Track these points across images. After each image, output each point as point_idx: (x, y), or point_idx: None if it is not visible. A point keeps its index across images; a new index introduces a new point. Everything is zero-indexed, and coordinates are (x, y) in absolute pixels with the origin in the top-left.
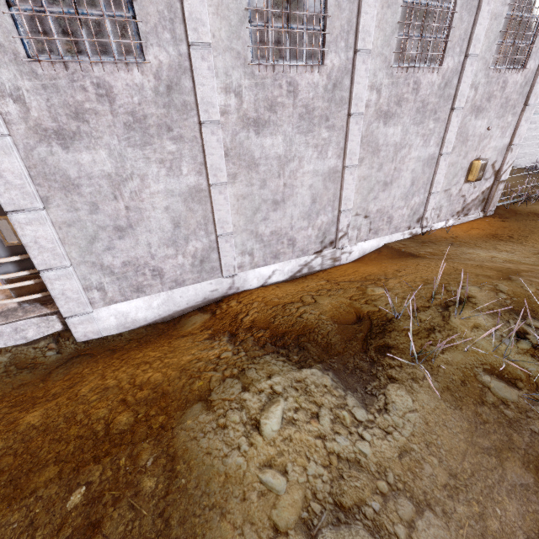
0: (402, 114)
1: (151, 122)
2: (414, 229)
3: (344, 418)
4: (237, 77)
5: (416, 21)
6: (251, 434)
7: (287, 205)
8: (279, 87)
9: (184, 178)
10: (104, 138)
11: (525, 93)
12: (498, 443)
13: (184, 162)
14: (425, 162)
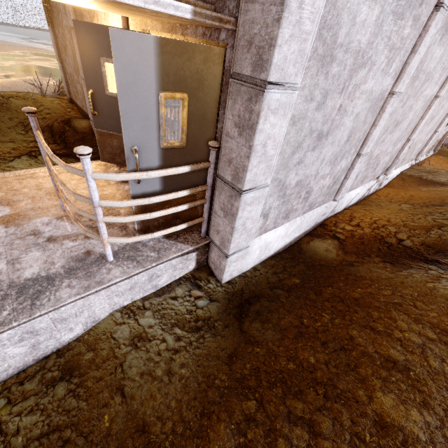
0: None
1: None
2: (412, 161)
3: None
4: None
5: None
6: None
7: (398, 128)
8: None
9: (385, 79)
10: None
11: None
12: None
13: (398, 55)
14: None
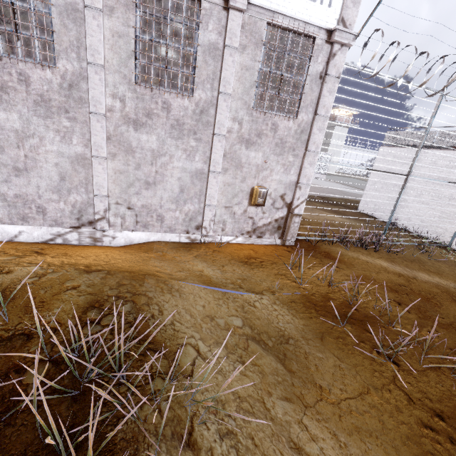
0: (155, 126)
1: None
2: (194, 235)
3: None
4: None
5: (152, 53)
6: None
7: (32, 174)
8: (9, 74)
9: None
10: None
11: (304, 140)
12: None
13: None
14: (194, 175)
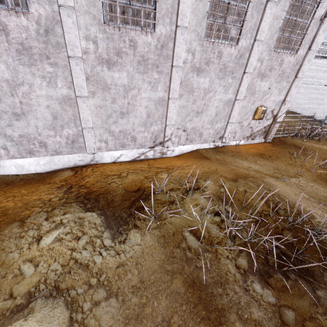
0: (209, 71)
1: (35, 51)
2: (217, 143)
3: (95, 243)
4: (94, 31)
5: (220, 13)
6: (32, 243)
7: (130, 116)
8: (123, 41)
9: (59, 90)
10: (2, 57)
11: (296, 70)
12: (175, 269)
13: (58, 79)
14: (225, 103)
